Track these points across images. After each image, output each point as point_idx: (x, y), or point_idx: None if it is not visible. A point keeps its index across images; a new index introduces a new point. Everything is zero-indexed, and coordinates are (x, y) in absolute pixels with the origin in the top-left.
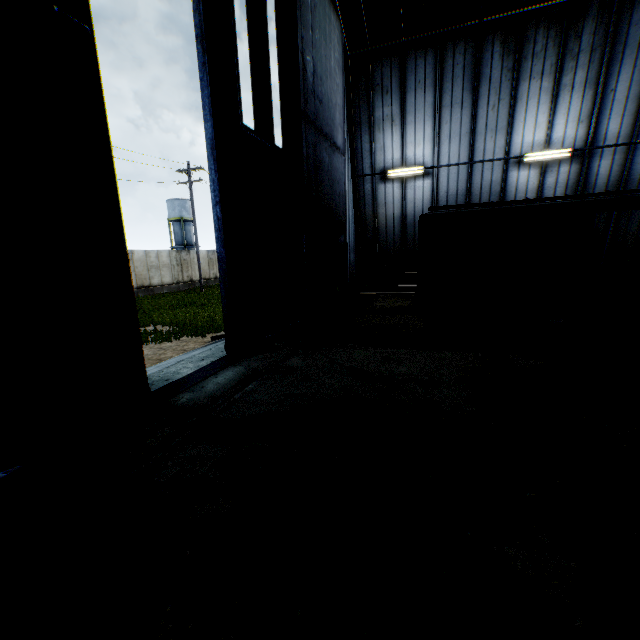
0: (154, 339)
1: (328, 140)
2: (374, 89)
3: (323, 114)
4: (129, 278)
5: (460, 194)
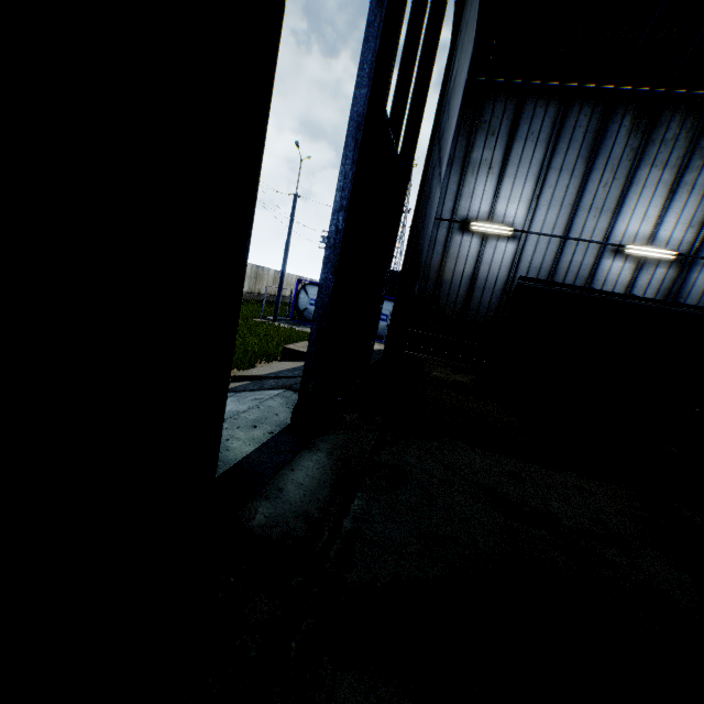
0: None
1: (439, 167)
2: (479, 126)
3: (445, 134)
4: (238, 300)
5: (543, 269)
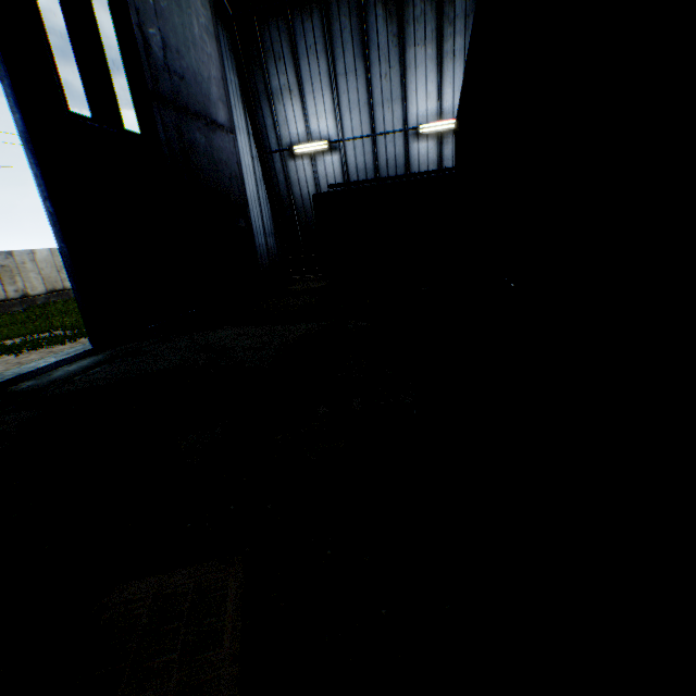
0: (46, 344)
1: (202, 119)
2: (266, 55)
3: (188, 91)
4: None
5: (369, 169)
